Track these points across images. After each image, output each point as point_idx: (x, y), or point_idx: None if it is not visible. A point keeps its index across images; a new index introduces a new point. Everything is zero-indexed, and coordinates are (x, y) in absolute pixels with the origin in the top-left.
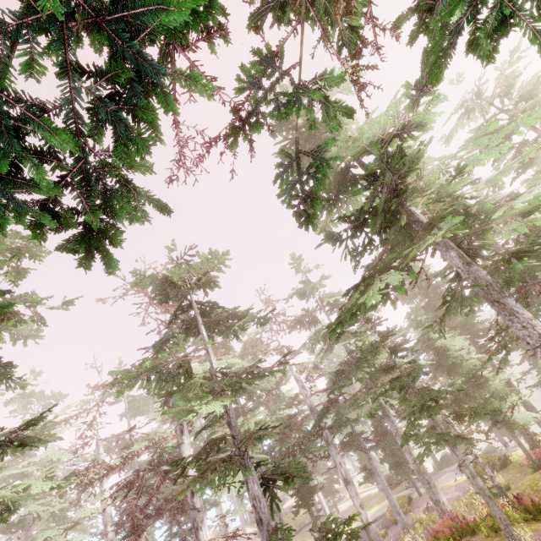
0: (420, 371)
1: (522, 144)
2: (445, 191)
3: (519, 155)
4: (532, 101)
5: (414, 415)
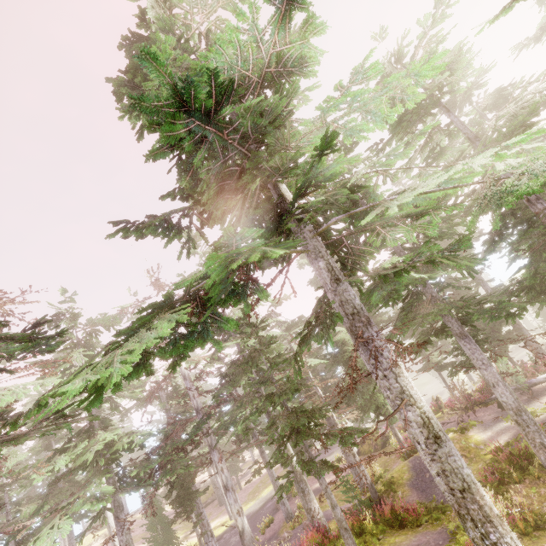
0: (290, 394)
1: (435, 130)
2: (318, 172)
3: (431, 142)
4: (452, 80)
5: (283, 440)
